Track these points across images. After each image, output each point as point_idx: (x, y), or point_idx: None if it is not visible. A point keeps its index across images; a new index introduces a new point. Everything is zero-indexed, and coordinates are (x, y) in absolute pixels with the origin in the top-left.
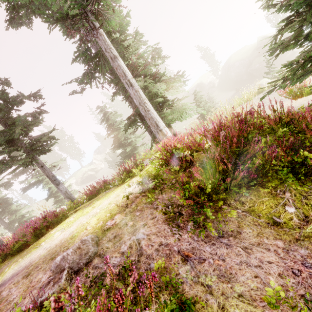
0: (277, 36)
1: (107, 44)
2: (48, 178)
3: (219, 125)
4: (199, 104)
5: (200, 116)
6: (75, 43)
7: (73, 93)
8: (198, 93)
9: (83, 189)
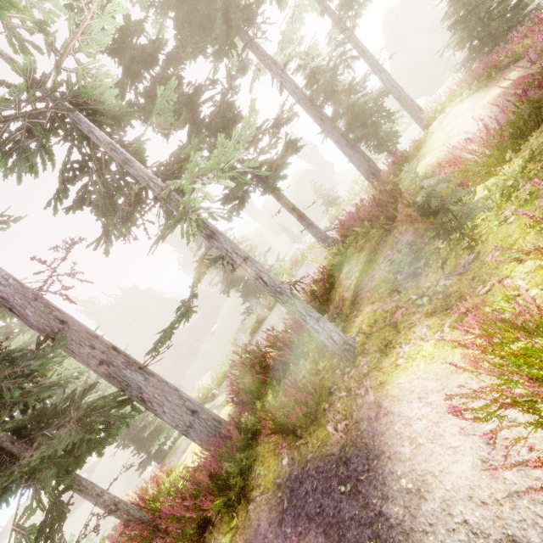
0: (443, 50)
1: (359, 40)
2: (296, 212)
3: (468, 76)
4: (323, 191)
5: (327, 209)
6: (339, 34)
7: (313, 96)
8: (315, 182)
9: (65, 536)
